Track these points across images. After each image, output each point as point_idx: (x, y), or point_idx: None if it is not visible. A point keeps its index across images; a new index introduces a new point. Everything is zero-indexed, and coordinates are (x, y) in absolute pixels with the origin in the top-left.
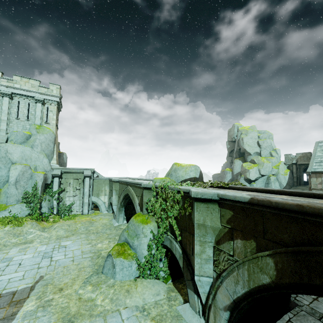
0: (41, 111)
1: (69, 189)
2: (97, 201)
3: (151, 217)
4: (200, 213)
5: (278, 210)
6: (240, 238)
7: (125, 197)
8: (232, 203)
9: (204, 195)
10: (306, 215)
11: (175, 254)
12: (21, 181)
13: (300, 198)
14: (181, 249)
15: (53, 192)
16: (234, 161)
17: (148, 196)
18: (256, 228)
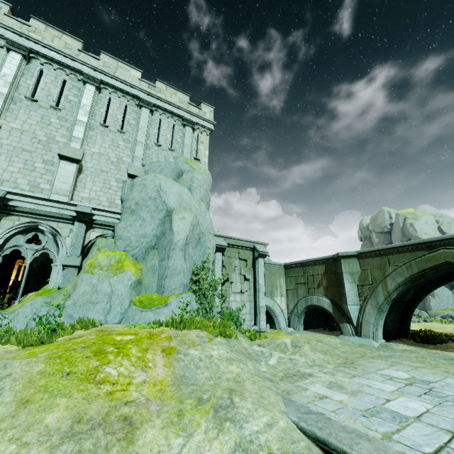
0: (190, 139)
1: (234, 277)
2: (273, 305)
3: None
4: None
5: None
6: None
7: (421, 274)
8: None
9: None
10: None
11: None
12: (190, 245)
13: None
14: None
15: (216, 280)
16: None
17: None
18: None
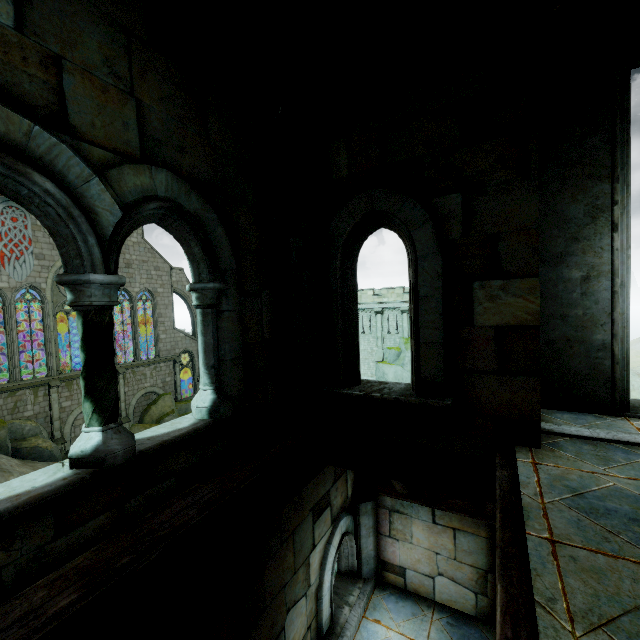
0: (407, 321)
1: None
2: None
3: None
4: None
5: None
6: None
7: None
8: None
9: None
10: None
11: None
12: None
13: None
14: None
15: None
16: None
17: None
18: None
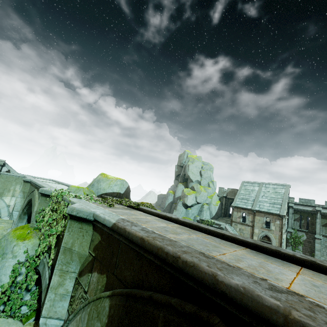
0: None
1: None
2: None
3: (36, 231)
4: (71, 234)
5: (130, 241)
6: (98, 271)
7: (30, 202)
8: (102, 226)
9: (80, 212)
10: (146, 251)
11: (42, 284)
12: None
13: (187, 229)
14: (49, 278)
15: None
16: (178, 185)
17: (44, 205)
18: (111, 261)
